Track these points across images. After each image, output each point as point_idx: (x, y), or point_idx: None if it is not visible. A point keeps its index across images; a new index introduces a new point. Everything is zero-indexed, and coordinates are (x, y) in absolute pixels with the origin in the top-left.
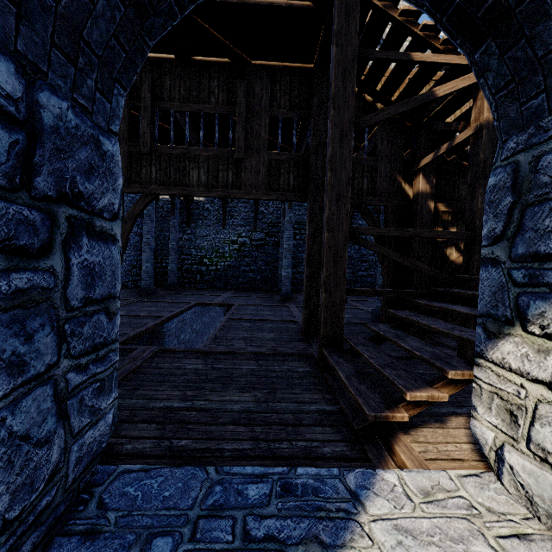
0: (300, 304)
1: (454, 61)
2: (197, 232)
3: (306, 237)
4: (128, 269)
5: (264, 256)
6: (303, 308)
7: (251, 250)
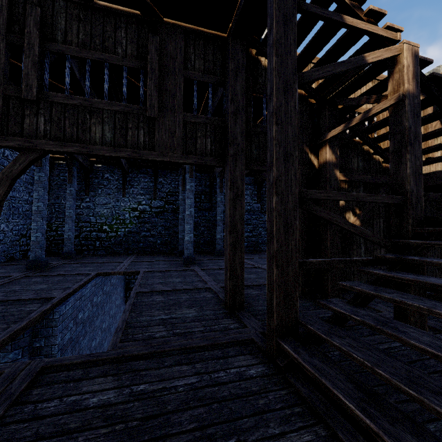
0: (203, 266)
1: (378, 32)
2: (96, 200)
3: (227, 203)
4: (16, 239)
5: (163, 222)
6: (225, 278)
7: (151, 217)
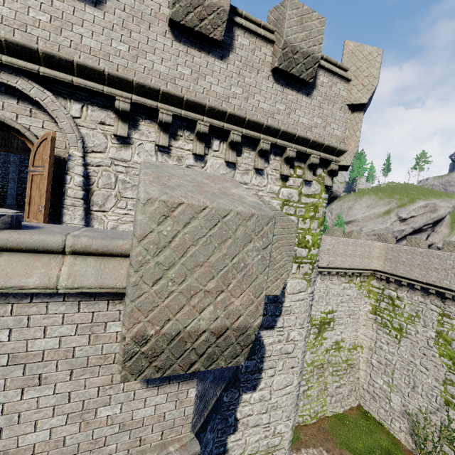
0: None
1: None
2: None
3: None
4: None
5: None
6: None
7: None
